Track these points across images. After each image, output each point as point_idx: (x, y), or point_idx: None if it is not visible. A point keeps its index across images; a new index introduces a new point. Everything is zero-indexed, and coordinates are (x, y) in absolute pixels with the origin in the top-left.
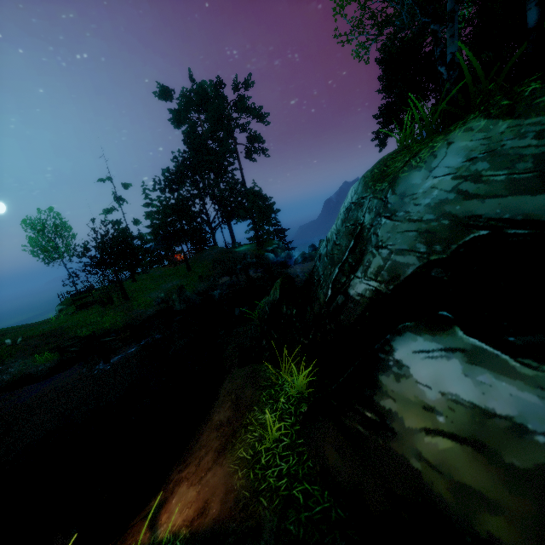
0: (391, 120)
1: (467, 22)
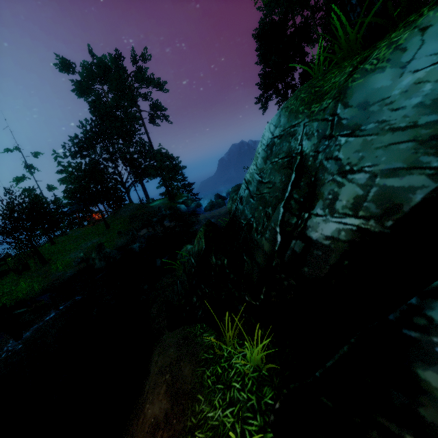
0: (269, 87)
1: (318, 9)
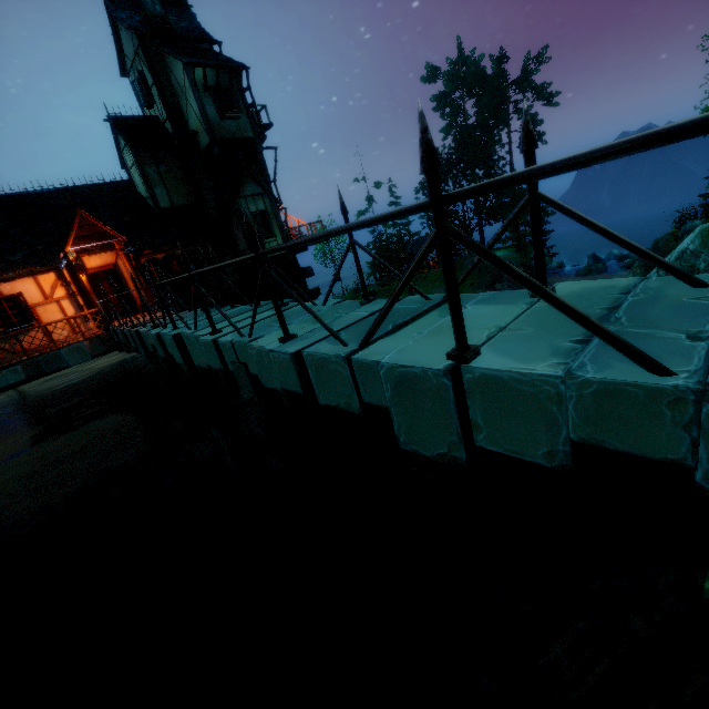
0: None
1: None
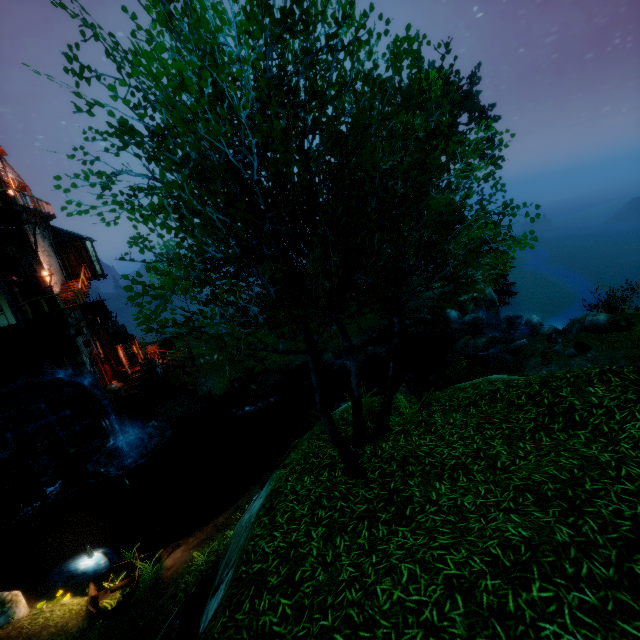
0: None
1: None
